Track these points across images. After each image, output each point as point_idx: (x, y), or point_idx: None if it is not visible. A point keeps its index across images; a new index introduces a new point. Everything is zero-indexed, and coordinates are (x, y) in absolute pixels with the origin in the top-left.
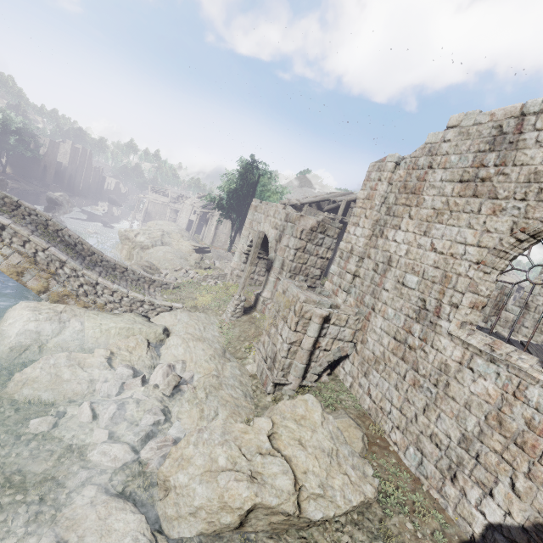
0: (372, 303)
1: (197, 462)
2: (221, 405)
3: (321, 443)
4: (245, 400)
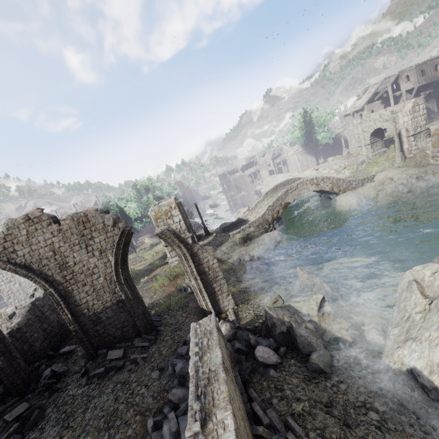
0: None
1: None
2: None
3: None
4: None
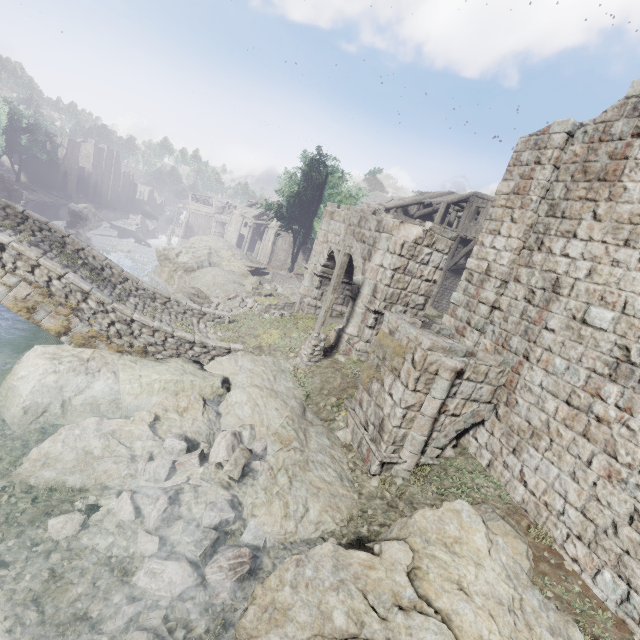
0: (523, 348)
1: (299, 618)
2: (311, 496)
3: (493, 587)
4: (342, 485)
